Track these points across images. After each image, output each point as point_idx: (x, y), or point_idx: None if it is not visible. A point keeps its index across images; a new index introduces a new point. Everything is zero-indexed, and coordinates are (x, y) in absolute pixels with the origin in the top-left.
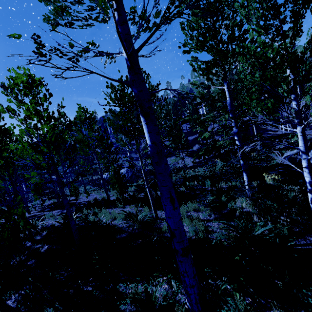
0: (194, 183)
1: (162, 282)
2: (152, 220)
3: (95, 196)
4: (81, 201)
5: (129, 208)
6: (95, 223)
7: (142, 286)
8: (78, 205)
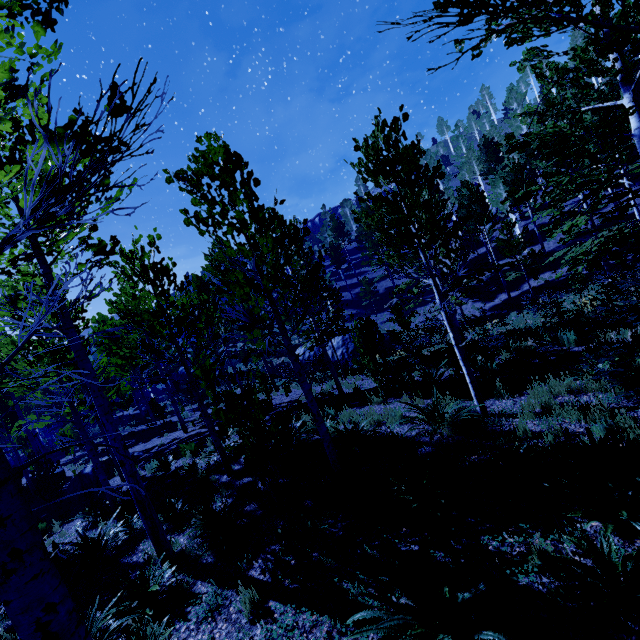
0: (526, 343)
1: (606, 530)
2: (474, 418)
3: (298, 392)
4: (278, 403)
5: (399, 403)
6: (351, 430)
7: (543, 541)
8: (278, 410)
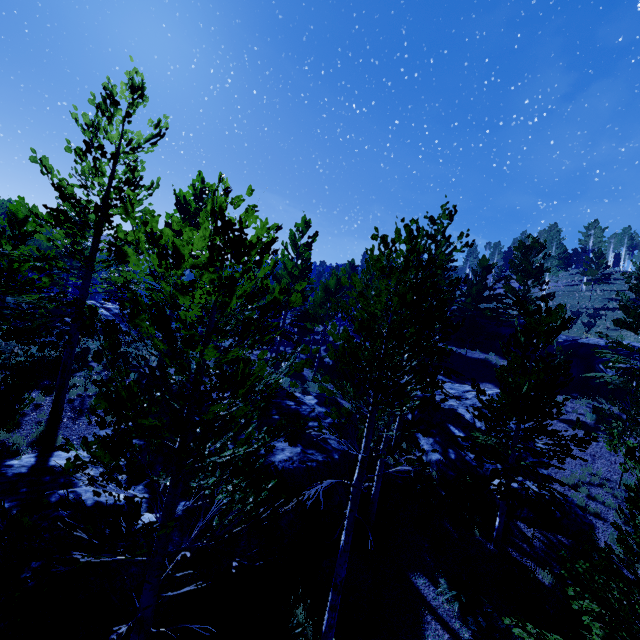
0: None
1: None
2: None
3: None
4: None
5: None
6: None
7: None
8: None
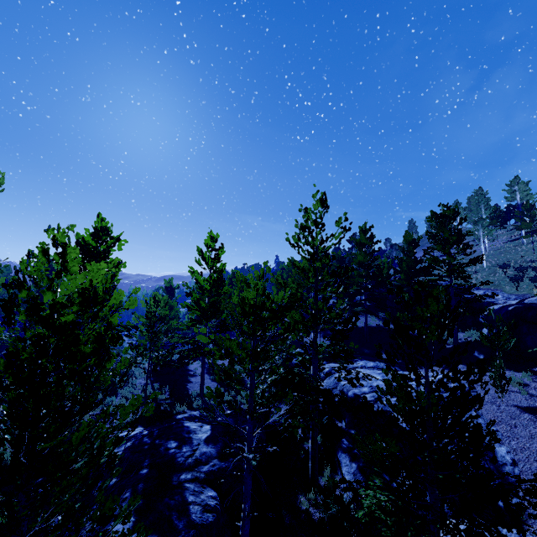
0: None
1: None
2: None
3: None
4: None
5: None
6: None
7: None
8: None
